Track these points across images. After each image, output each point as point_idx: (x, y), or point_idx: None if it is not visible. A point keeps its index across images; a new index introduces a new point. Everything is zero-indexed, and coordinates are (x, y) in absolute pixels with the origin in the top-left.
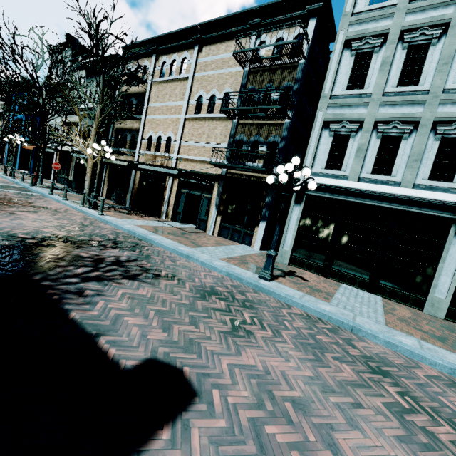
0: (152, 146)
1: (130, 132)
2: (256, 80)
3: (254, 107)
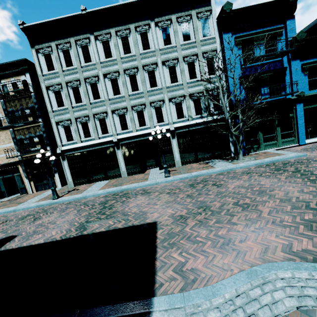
0: None
1: None
2: (12, 105)
3: (17, 124)
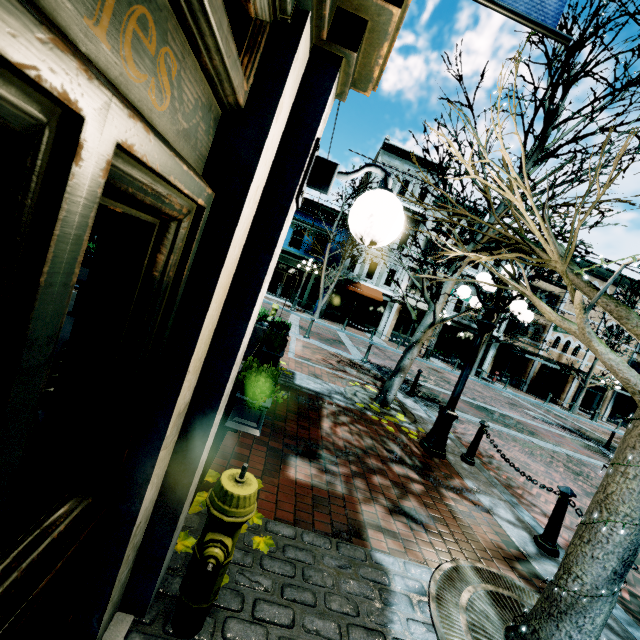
0: (559, 346)
1: (533, 325)
2: None
3: None
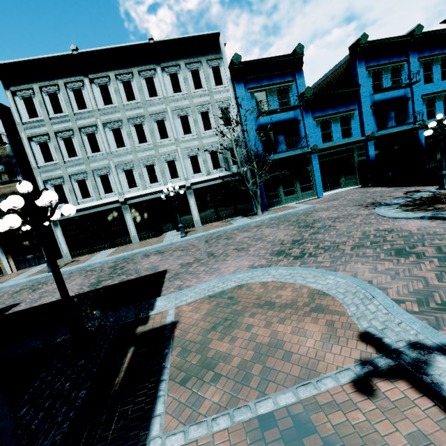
0: None
1: None
2: None
3: None
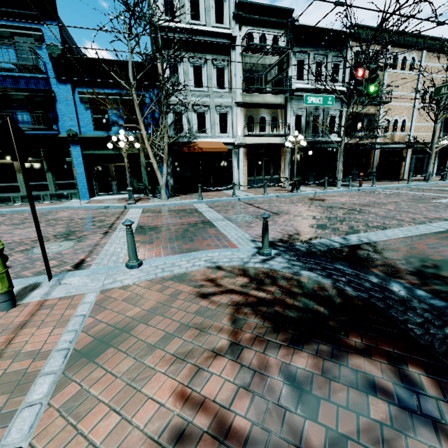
0: (389, 128)
1: (365, 117)
2: None
3: None
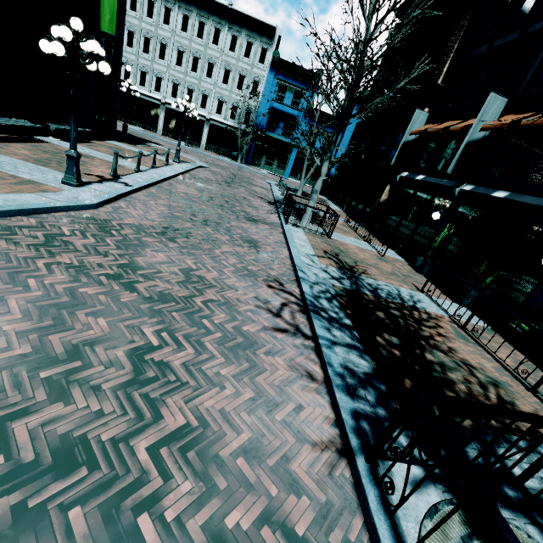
0: None
1: None
2: None
3: None
